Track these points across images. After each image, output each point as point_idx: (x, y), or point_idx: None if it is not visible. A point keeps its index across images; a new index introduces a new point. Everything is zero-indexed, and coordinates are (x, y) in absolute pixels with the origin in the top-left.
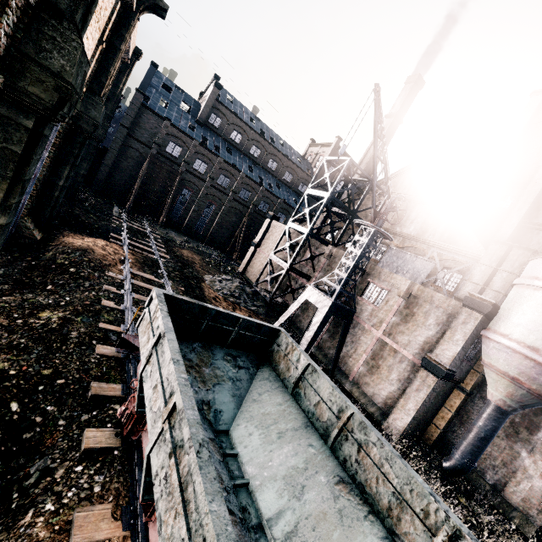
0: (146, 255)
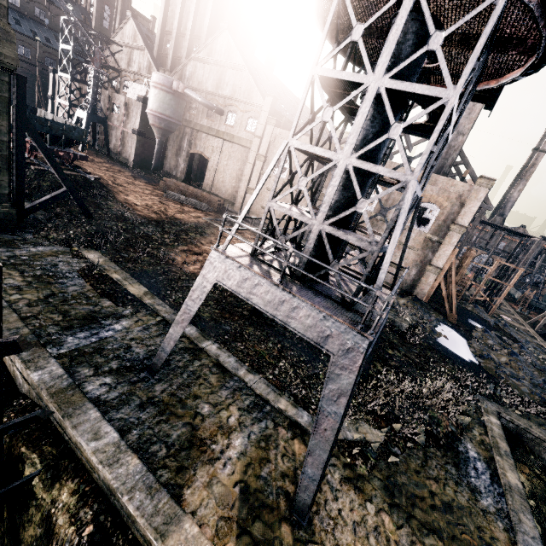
0: None
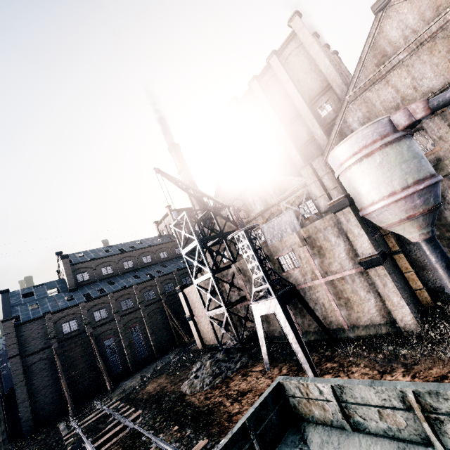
0: (120, 437)
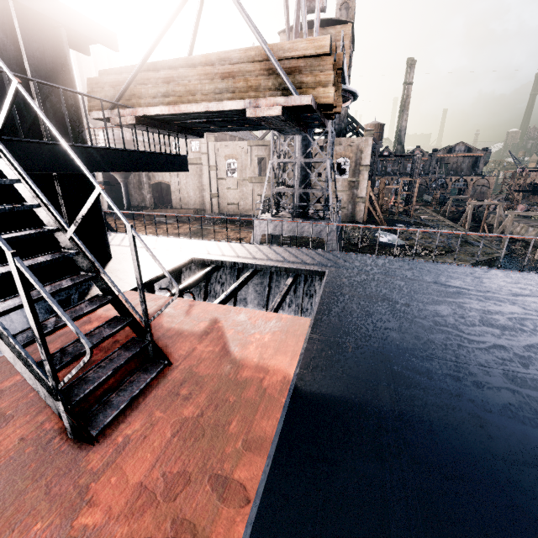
0: None
